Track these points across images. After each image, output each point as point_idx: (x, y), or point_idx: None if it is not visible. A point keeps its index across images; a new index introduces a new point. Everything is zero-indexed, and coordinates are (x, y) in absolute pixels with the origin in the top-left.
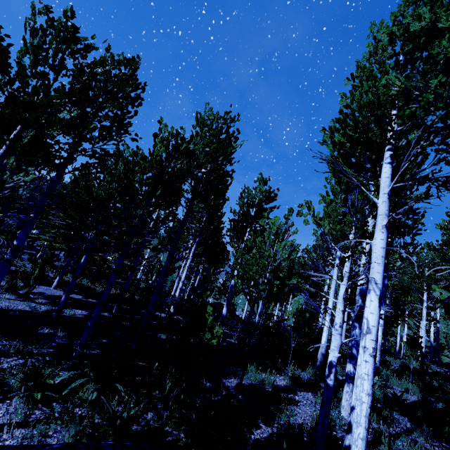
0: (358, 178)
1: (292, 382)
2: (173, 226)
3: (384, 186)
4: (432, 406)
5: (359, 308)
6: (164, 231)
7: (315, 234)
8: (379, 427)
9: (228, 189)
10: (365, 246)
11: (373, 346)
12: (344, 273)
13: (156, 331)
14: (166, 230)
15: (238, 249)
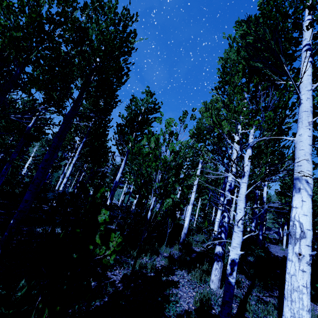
0: (274, 77)
1: (169, 262)
2: (59, 124)
3: (307, 83)
4: (247, 260)
5: (228, 201)
6: (51, 134)
7: (187, 143)
8: (245, 297)
9: (117, 96)
10: (235, 152)
11: (309, 253)
12: (245, 172)
13: (34, 226)
14: (53, 134)
15: (121, 151)
